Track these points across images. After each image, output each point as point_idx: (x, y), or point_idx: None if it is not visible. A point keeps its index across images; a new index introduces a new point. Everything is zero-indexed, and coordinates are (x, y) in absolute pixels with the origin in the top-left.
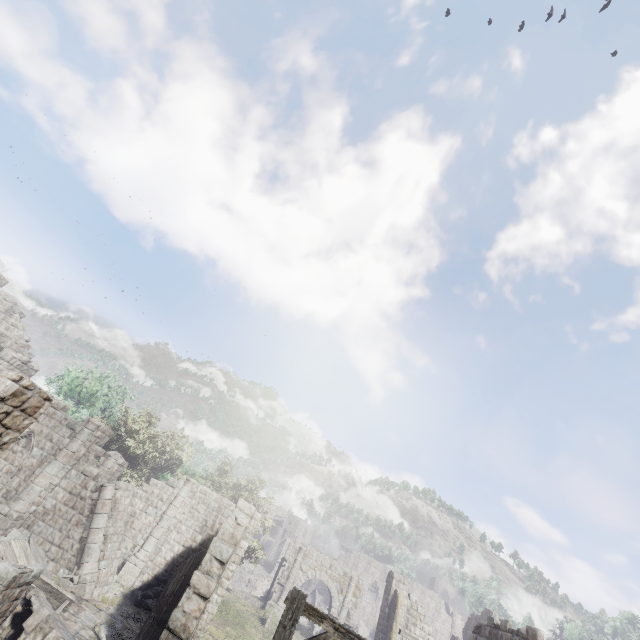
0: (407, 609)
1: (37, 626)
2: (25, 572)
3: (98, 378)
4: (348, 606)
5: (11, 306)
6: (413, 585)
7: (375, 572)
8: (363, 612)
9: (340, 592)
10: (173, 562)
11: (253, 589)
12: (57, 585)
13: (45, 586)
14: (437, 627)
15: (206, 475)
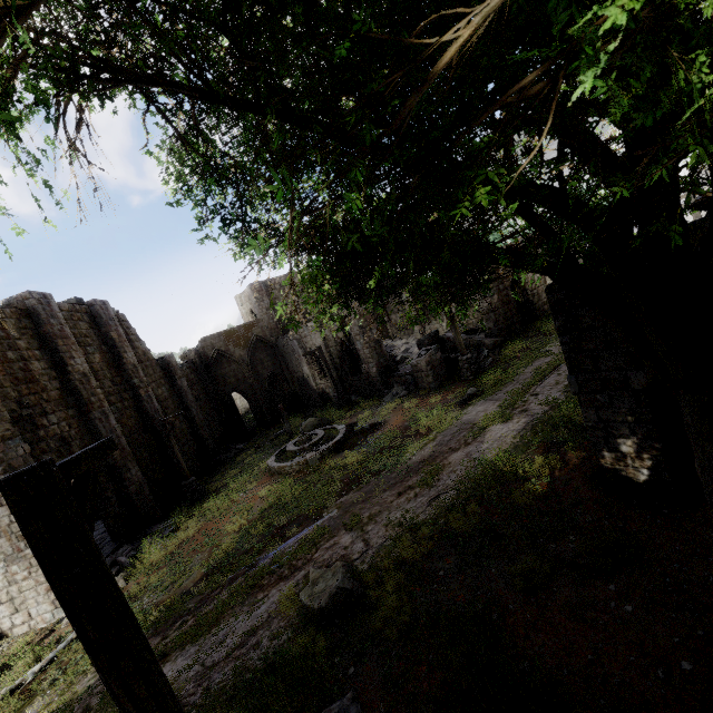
0: None
1: (447, 340)
2: (430, 334)
3: None
4: None
5: None
6: None
7: None
8: None
9: None
10: None
11: None
12: (472, 328)
13: (469, 331)
14: None
15: None
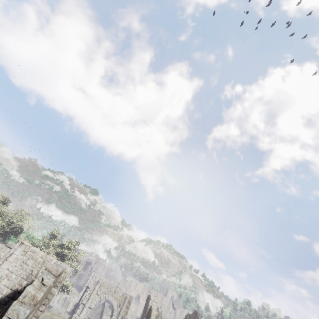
0: (156, 317)
1: None
2: None
3: None
4: (122, 314)
5: None
6: (158, 295)
7: (139, 289)
8: (130, 311)
9: (119, 306)
10: (0, 301)
11: (67, 303)
12: None
13: None
14: (167, 316)
15: (42, 238)
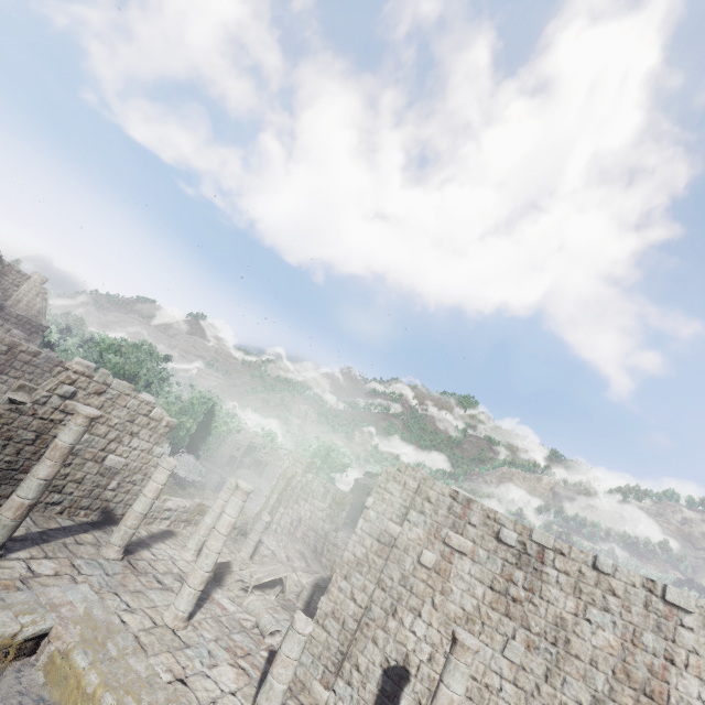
0: (301, 487)
1: None
2: None
3: (129, 343)
4: None
5: (40, 291)
6: None
7: None
8: None
9: None
10: None
11: None
12: None
13: None
14: None
15: None
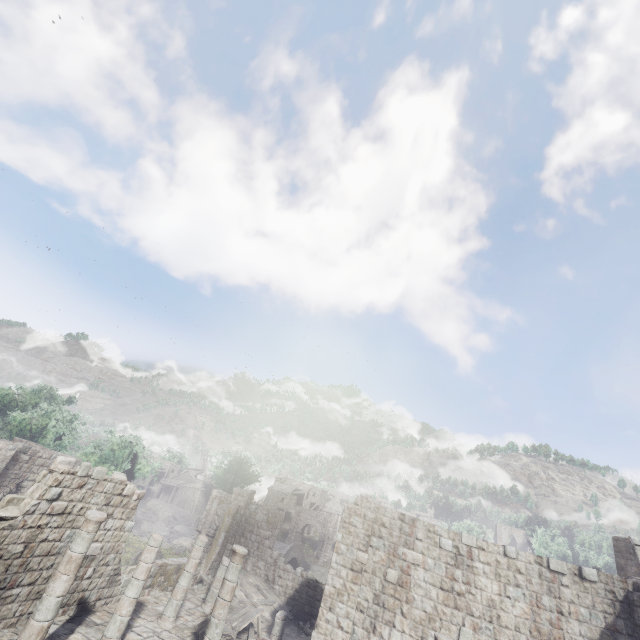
0: (245, 519)
1: None
2: None
3: (27, 391)
4: None
5: None
6: None
7: None
8: None
9: None
10: None
11: None
12: None
13: None
14: None
15: None
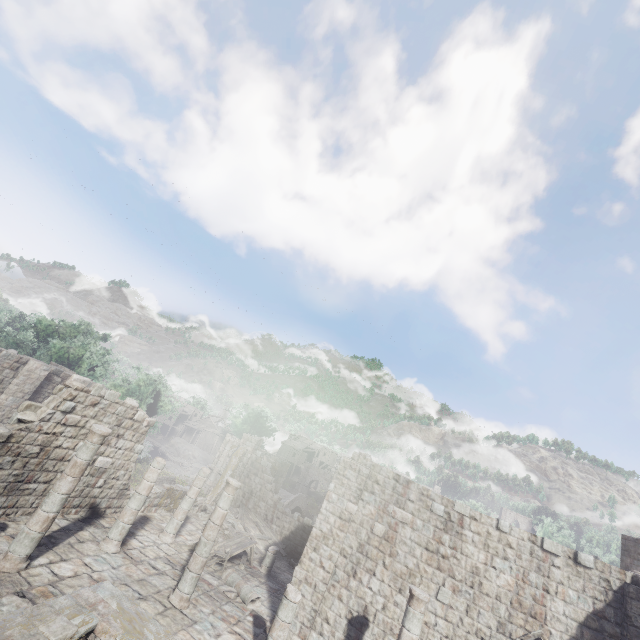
0: (251, 462)
1: None
2: None
3: (67, 324)
4: None
5: None
6: None
7: None
8: None
9: None
10: None
11: None
12: None
13: None
14: None
15: None
